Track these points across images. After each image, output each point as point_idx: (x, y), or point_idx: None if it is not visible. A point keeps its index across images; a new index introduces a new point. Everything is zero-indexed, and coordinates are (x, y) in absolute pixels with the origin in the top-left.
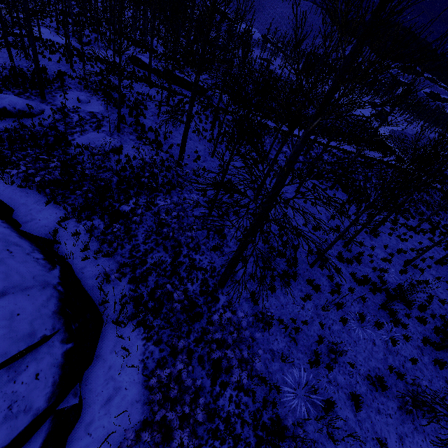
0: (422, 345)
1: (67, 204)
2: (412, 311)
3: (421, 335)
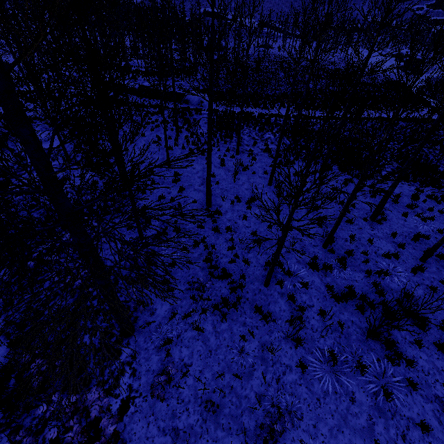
0: (443, 394)
1: None
2: (429, 332)
3: (442, 375)
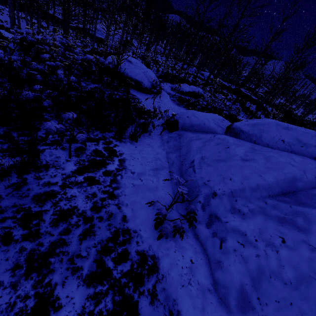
0: None
1: None
2: None
3: None
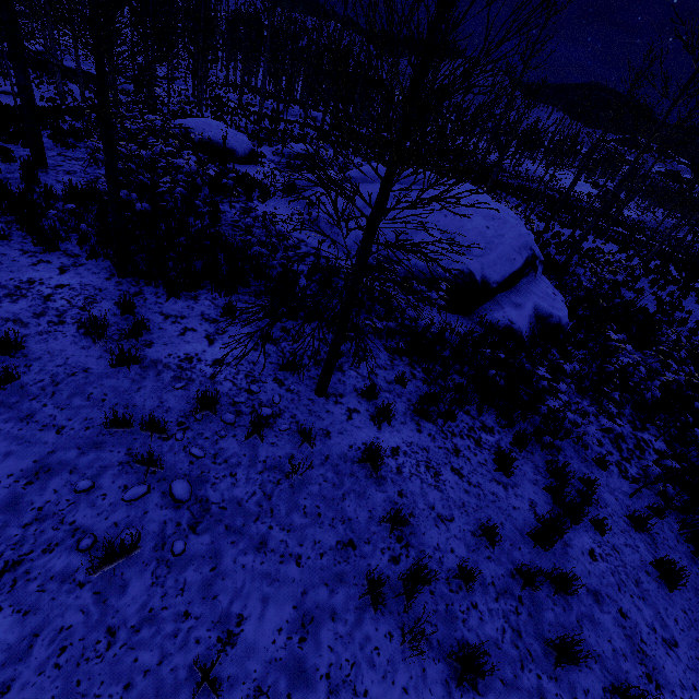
0: None
1: None
2: None
3: None
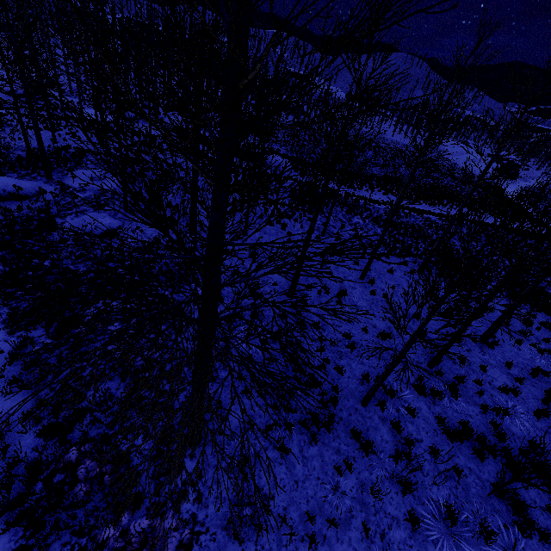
0: None
1: (9, 308)
2: None
3: None
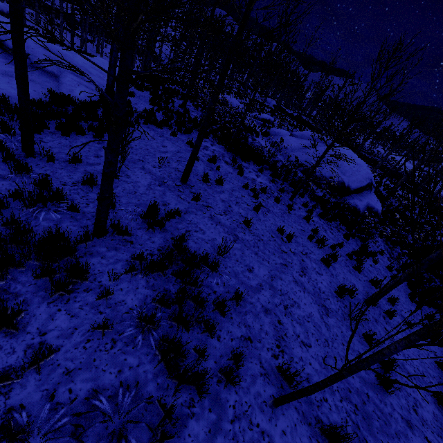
0: None
1: None
2: None
3: None
